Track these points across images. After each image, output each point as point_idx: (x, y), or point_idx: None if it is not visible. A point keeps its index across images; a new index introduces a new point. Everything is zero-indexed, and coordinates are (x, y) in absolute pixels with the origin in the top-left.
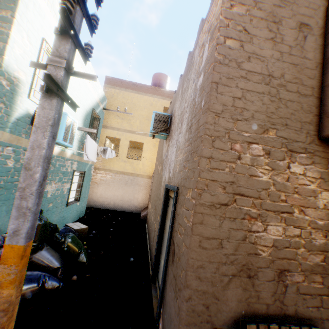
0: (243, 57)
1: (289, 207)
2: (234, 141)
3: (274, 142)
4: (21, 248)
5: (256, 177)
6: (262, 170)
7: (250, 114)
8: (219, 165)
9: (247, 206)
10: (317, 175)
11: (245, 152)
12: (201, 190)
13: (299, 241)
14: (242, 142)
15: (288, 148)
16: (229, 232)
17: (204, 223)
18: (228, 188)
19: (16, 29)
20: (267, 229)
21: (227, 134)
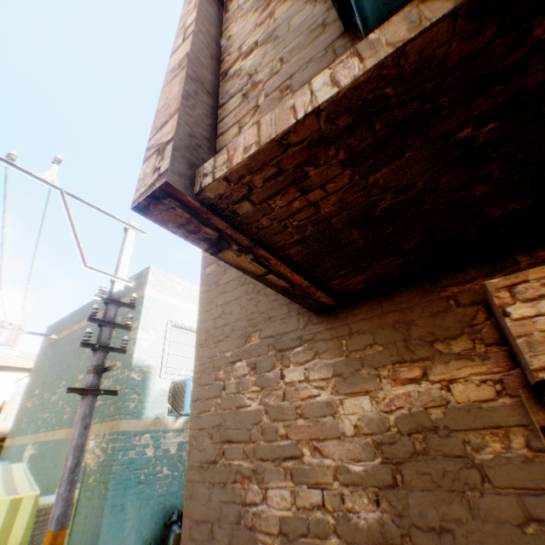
0: (220, 273)
1: (294, 447)
2: (218, 368)
3: (259, 348)
4: (52, 533)
5: (244, 407)
6: (250, 394)
7: (230, 328)
8: (205, 406)
9: (238, 458)
10: (330, 372)
11: (229, 377)
12: (191, 446)
13: (326, 518)
14: (226, 365)
15: (278, 348)
16: (219, 508)
17: (194, 496)
18: (215, 435)
19: (141, 330)
20: (267, 496)
21: (211, 364)
